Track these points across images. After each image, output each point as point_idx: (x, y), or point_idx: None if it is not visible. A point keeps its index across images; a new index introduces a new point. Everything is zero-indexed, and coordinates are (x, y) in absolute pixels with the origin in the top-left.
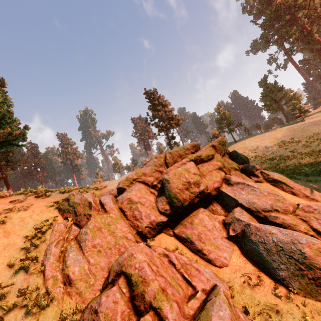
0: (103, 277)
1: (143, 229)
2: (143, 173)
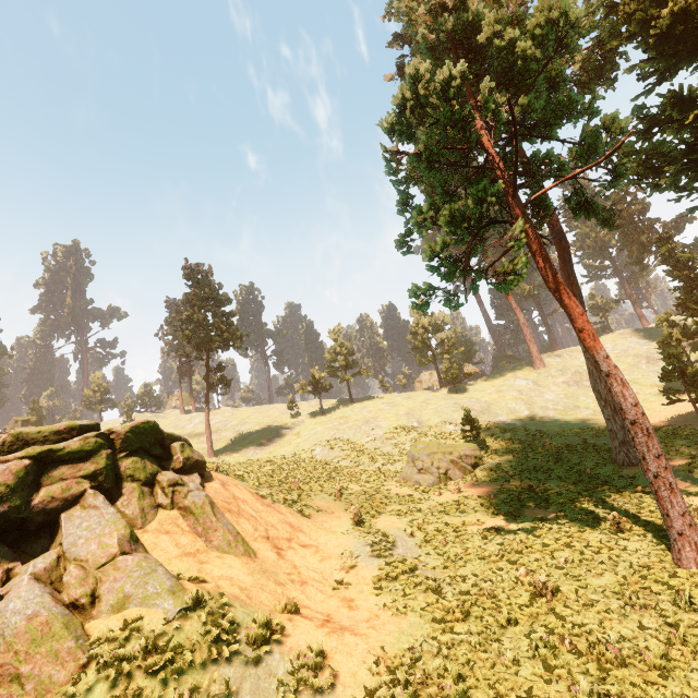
0: None
1: None
2: None
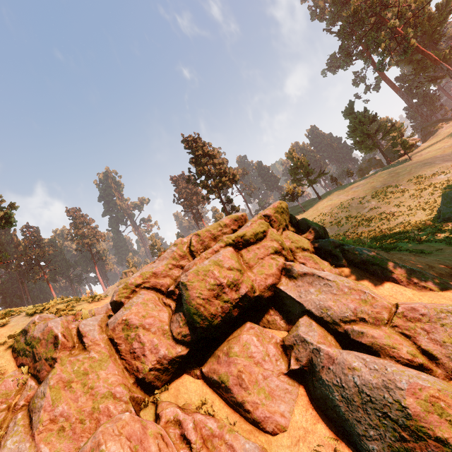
0: None
1: (146, 374)
2: (153, 273)
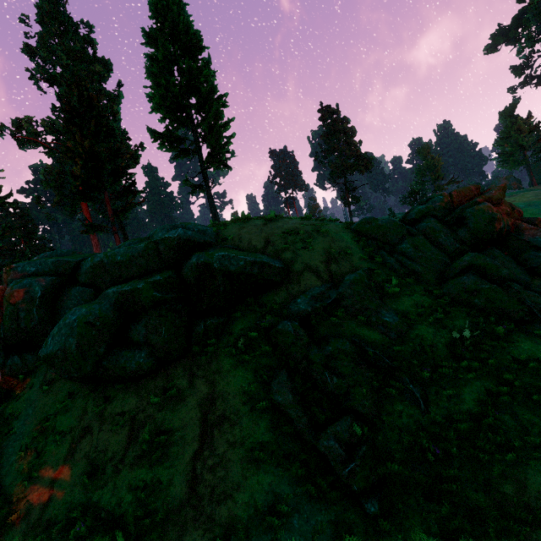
0: (439, 276)
1: (451, 253)
2: (434, 208)
